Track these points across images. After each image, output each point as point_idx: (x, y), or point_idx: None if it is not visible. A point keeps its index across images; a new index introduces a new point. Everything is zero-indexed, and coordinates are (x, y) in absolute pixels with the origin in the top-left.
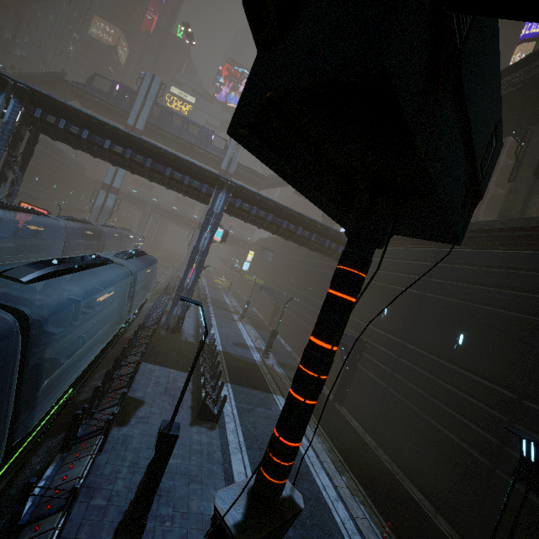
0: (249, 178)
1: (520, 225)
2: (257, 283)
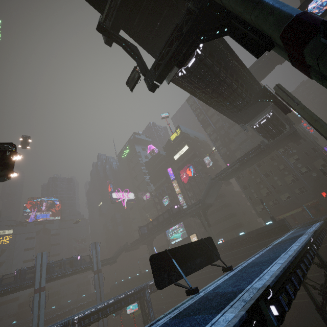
0: (107, 263)
1: (219, 247)
2: (139, 314)
